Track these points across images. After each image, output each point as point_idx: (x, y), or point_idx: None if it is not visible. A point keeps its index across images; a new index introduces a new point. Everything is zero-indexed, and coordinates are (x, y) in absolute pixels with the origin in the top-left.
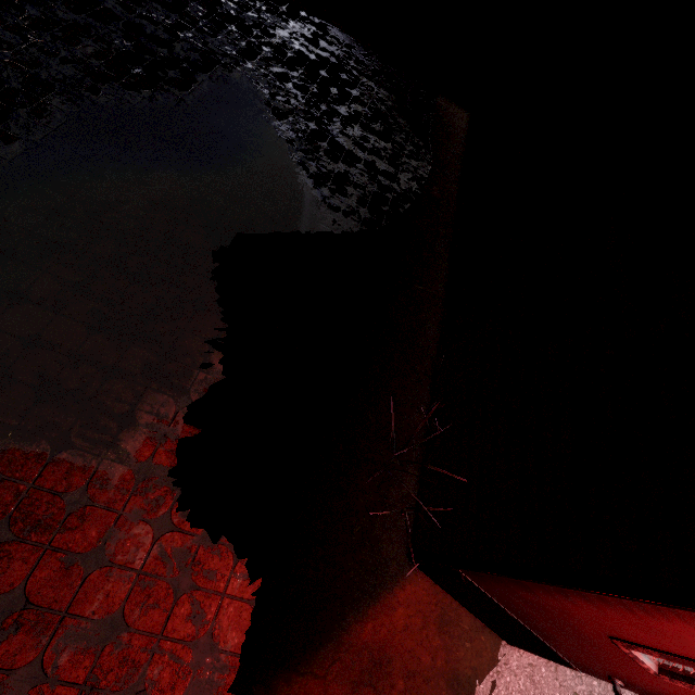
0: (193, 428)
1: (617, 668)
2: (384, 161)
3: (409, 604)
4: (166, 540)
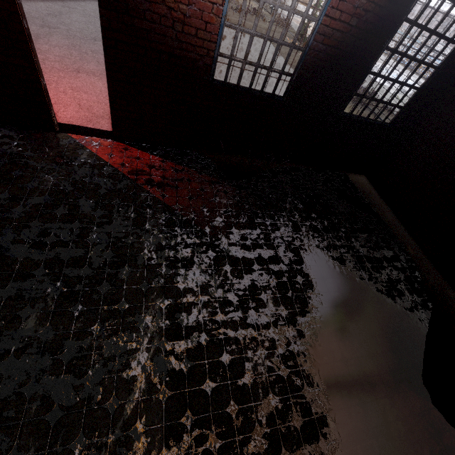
0: None
1: None
2: (384, 249)
3: None
4: None
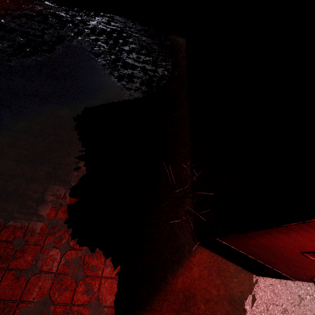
0: (74, 198)
1: (313, 272)
2: (150, 65)
3: (199, 264)
4: (67, 255)
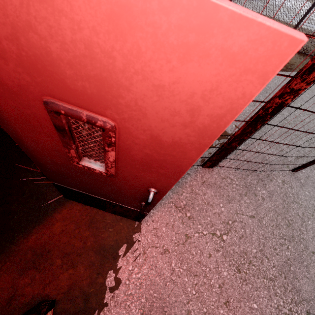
0: None
1: (125, 192)
2: None
3: (65, 219)
4: None
